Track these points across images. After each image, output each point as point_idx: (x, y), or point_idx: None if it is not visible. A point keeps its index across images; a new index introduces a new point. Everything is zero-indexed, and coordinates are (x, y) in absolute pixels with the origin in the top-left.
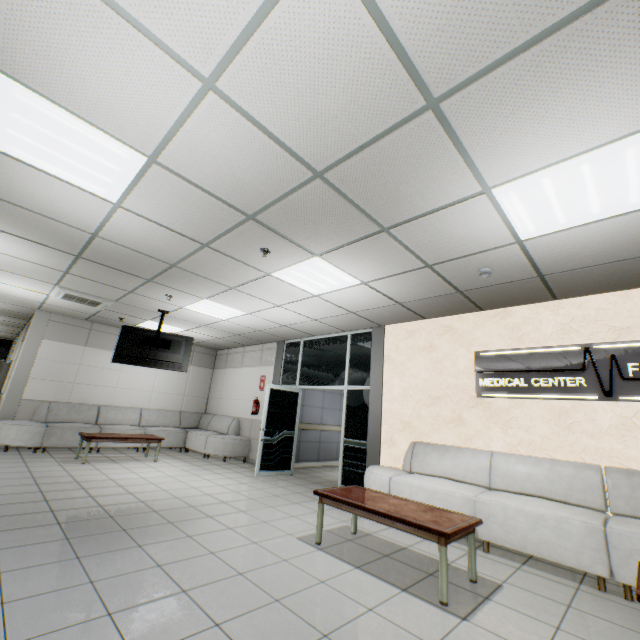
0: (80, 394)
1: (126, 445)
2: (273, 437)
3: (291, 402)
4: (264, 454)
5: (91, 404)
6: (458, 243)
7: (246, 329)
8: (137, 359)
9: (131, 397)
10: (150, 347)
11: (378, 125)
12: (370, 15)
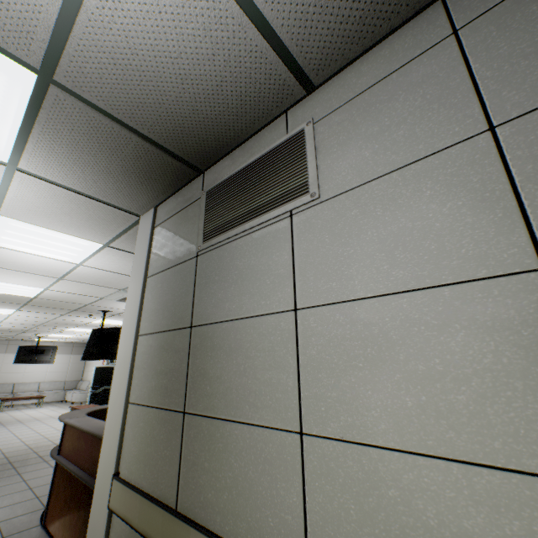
0: (3, 378)
1: (29, 402)
2: (96, 389)
3: (109, 372)
4: (92, 398)
5: (10, 383)
6: (107, 325)
7: (87, 338)
8: (27, 361)
9: (34, 377)
10: (34, 354)
11: (48, 320)
12: (28, 316)
